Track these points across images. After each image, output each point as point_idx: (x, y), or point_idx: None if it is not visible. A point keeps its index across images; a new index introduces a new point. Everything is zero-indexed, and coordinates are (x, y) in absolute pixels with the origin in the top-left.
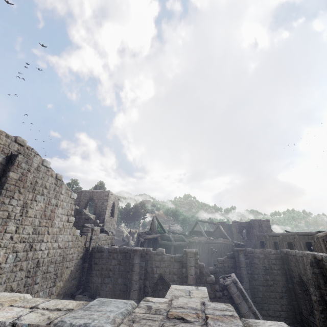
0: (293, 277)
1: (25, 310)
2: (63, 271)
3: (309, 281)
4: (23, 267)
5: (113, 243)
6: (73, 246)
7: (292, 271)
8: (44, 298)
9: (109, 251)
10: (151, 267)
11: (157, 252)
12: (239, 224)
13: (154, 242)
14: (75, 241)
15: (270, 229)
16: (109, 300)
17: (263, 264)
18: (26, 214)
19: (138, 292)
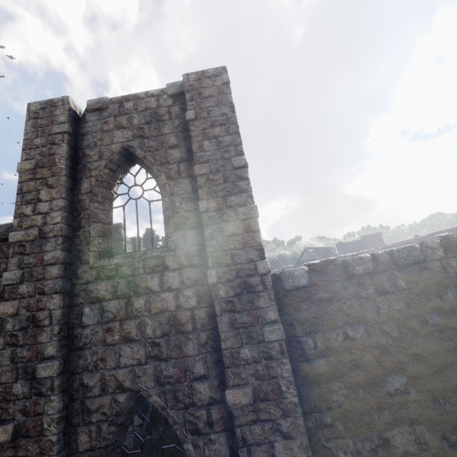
0: None
1: None
2: None
3: None
4: None
5: None
6: None
7: None
8: None
9: None
10: None
11: None
12: (345, 245)
13: None
14: None
15: (382, 243)
16: None
17: None
18: None
19: None
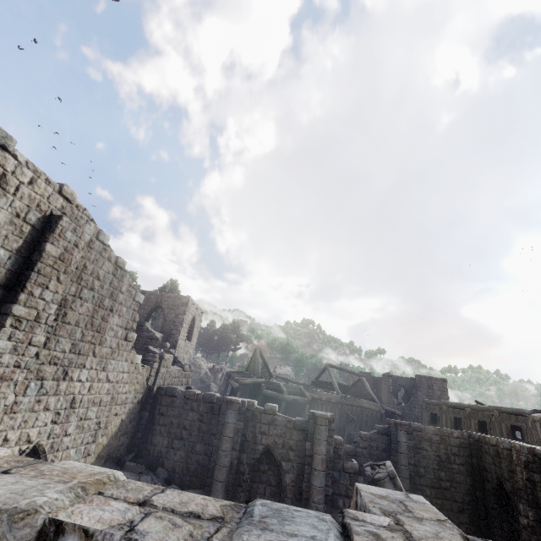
0: (486, 480)
1: (134, 508)
2: (110, 419)
3: (519, 492)
4: (49, 405)
5: (189, 384)
6: (129, 381)
7: (485, 470)
8: (76, 459)
9: (185, 397)
10: (253, 432)
11: (265, 408)
12: (395, 380)
13: (253, 391)
14: (133, 374)
15: (445, 395)
16: (283, 506)
17: (437, 452)
18: (63, 318)
19: (227, 470)
